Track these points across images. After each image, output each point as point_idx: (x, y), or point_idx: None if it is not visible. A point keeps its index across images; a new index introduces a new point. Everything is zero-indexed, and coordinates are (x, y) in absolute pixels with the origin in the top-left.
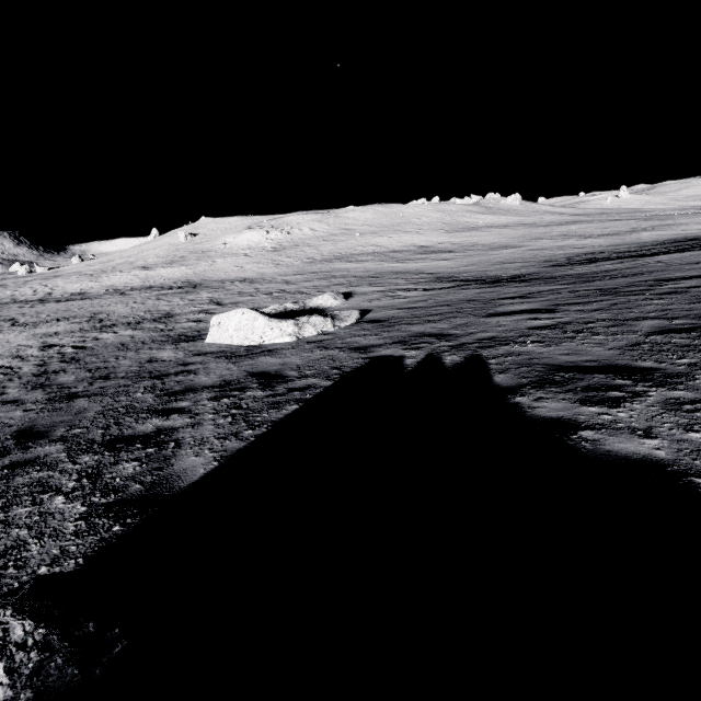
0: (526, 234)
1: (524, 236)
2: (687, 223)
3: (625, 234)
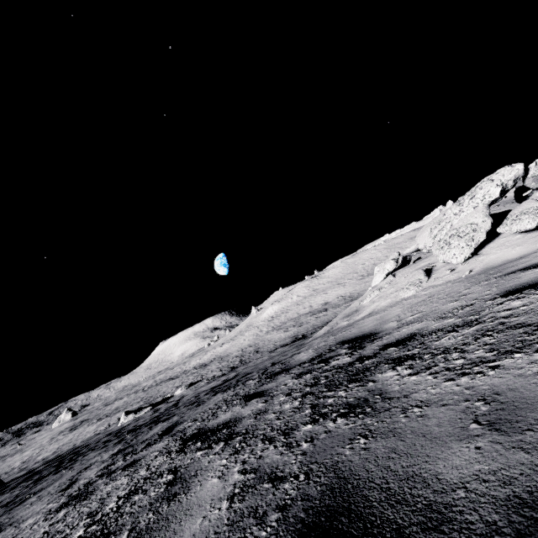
0: None
1: None
2: None
3: None
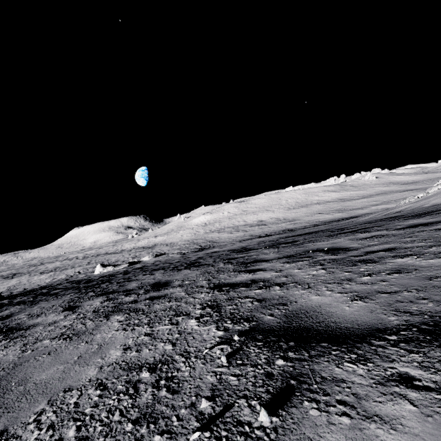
0: (321, 209)
1: (318, 211)
2: None
3: (363, 208)
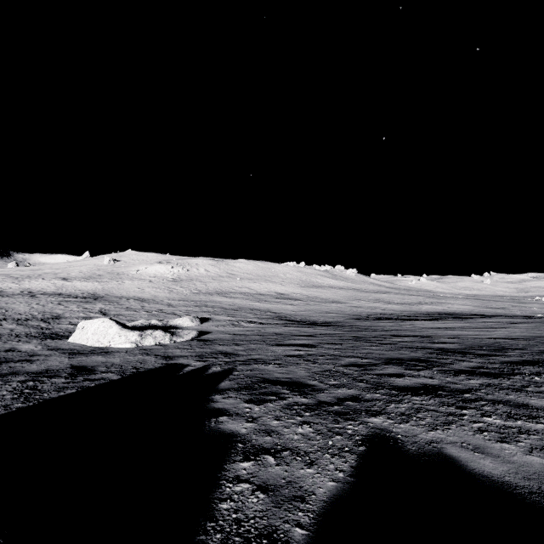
0: (352, 296)
1: (351, 296)
2: (452, 303)
3: (414, 305)
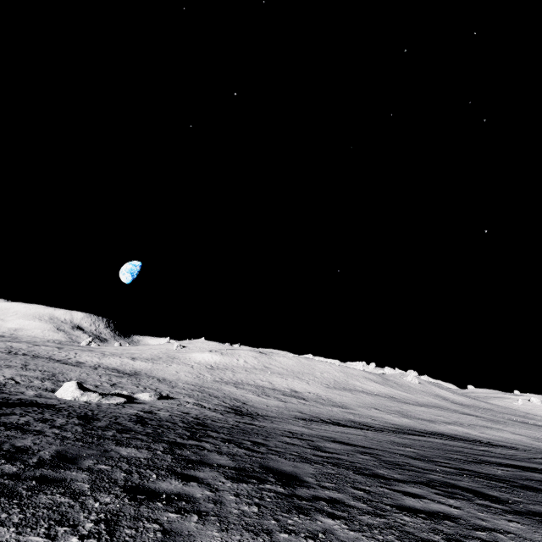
0: (374, 403)
1: (371, 403)
2: (503, 430)
3: (435, 423)
